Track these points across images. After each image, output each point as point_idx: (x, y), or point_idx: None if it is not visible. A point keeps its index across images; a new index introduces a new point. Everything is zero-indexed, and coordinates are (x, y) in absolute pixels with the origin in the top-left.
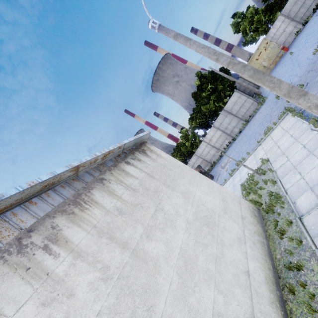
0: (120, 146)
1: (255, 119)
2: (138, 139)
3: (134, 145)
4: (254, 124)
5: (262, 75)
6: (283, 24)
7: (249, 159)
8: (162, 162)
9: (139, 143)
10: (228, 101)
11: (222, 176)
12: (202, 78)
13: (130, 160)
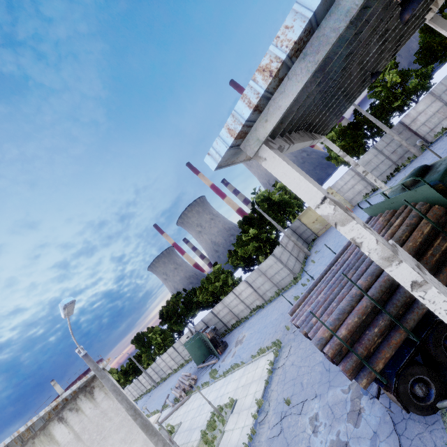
0: (56, 404)
1: (281, 300)
2: (89, 377)
3: (83, 383)
4: (275, 311)
5: (145, 432)
6: (352, 180)
7: (240, 371)
8: (106, 406)
9: (94, 374)
10: (264, 261)
11: (228, 359)
12: (253, 207)
13: (66, 413)
